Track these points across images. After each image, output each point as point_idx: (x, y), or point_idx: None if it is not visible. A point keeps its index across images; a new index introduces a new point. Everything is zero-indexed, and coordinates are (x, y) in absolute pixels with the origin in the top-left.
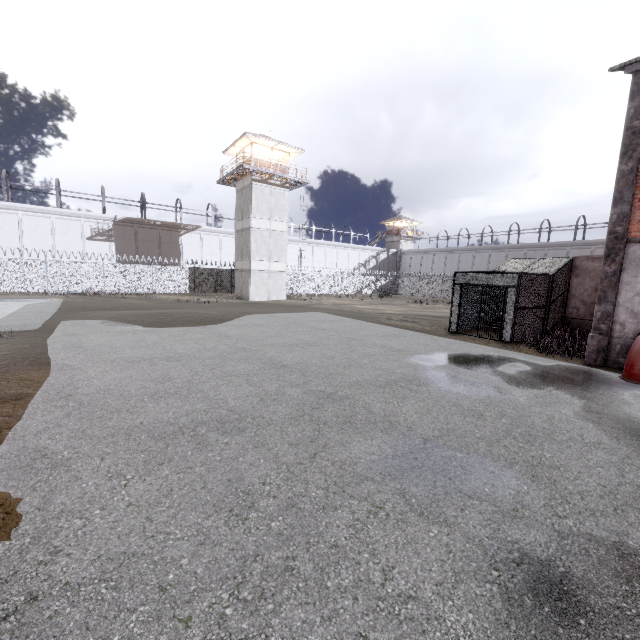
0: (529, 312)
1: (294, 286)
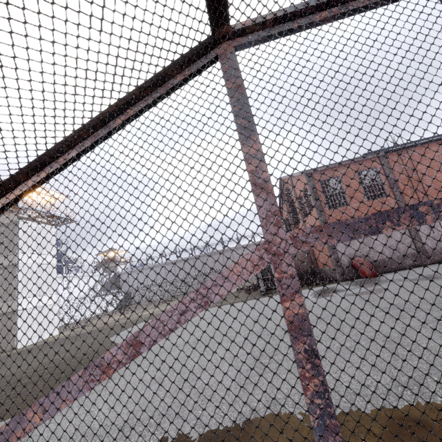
0: None
1: None
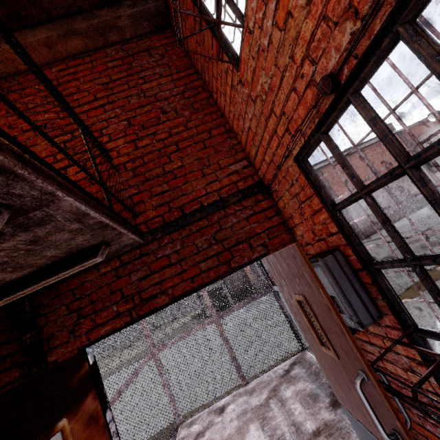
0: None
1: None
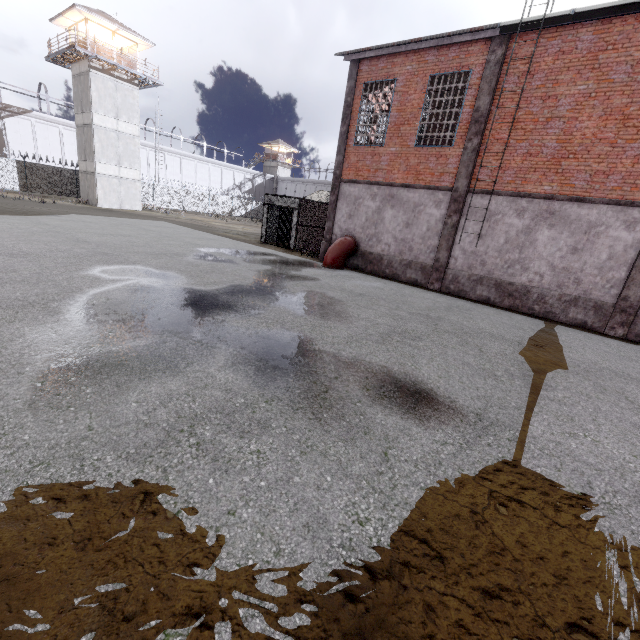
0: (311, 230)
1: (155, 199)
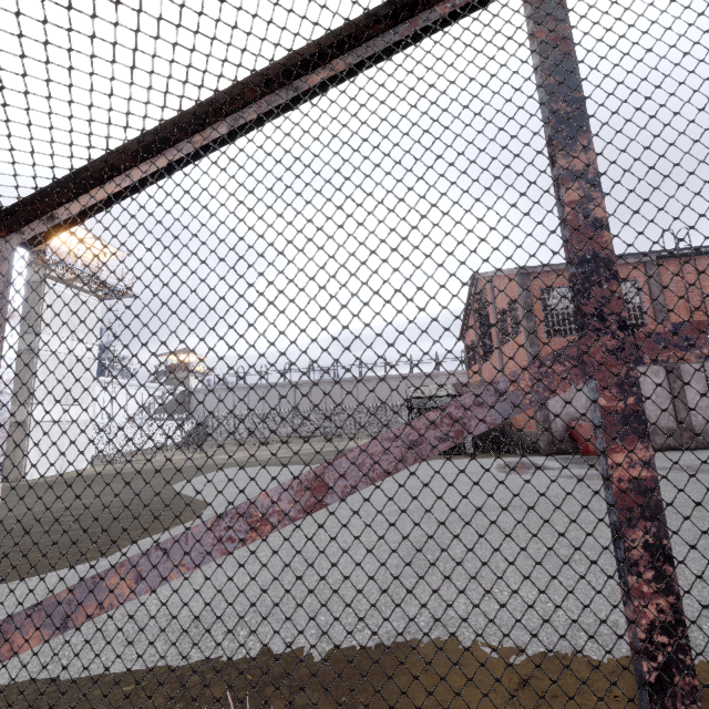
0: None
1: None
